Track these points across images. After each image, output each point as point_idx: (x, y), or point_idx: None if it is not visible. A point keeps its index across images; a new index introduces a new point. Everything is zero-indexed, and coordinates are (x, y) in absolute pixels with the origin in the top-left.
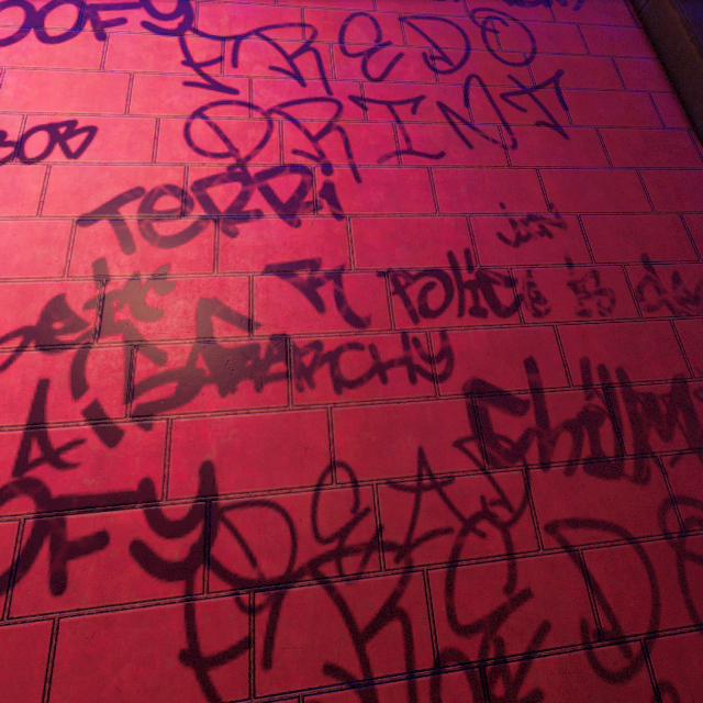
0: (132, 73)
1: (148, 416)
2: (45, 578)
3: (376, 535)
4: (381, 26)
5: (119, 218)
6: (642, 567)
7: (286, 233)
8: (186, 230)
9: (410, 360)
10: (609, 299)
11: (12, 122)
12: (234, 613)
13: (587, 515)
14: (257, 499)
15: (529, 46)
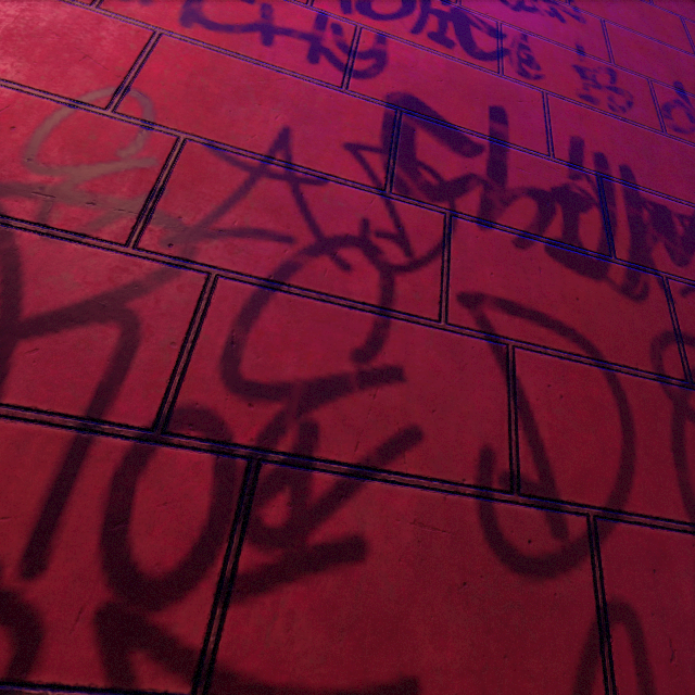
0: None
1: None
2: None
3: (145, 197)
4: None
5: None
6: (612, 405)
7: None
8: None
9: (318, 40)
10: (625, 99)
11: None
12: None
13: (535, 305)
14: None
15: None
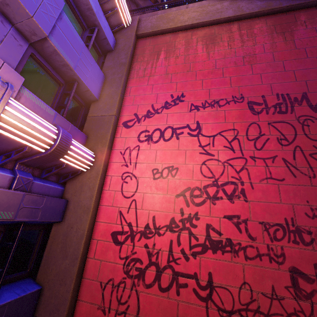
0: (186, 150)
1: (195, 255)
2: (175, 290)
3: (257, 308)
4: (261, 127)
5: (185, 196)
6: None
7: (229, 205)
8: (202, 201)
9: (269, 255)
10: None
11: (159, 166)
12: (218, 316)
13: None
14: (223, 286)
15: None
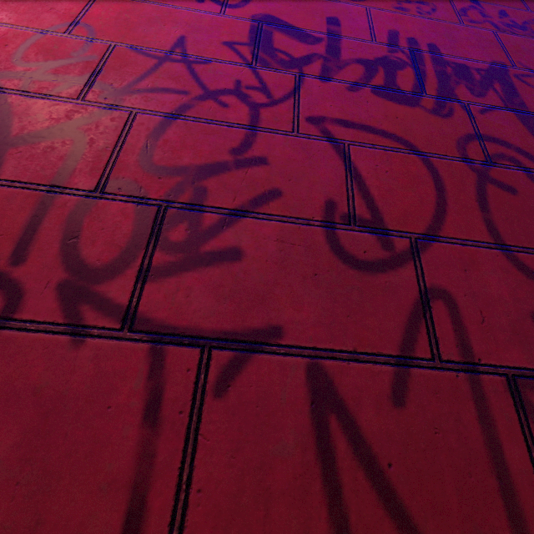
0: None
1: None
2: None
3: (89, 75)
4: None
5: None
6: (427, 176)
7: None
8: None
9: None
10: (430, 8)
11: None
12: None
13: (364, 122)
14: None
15: None
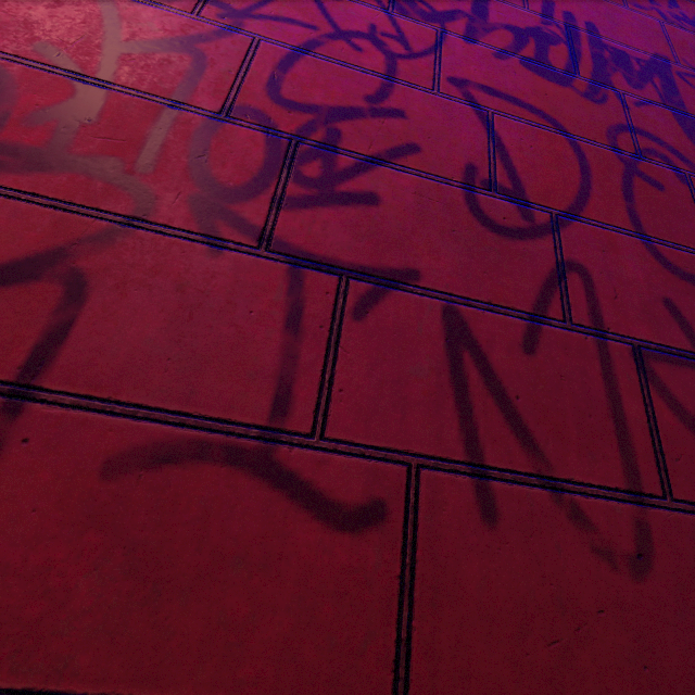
0: None
1: None
2: None
3: None
4: None
5: None
6: (573, 158)
7: None
8: None
9: None
10: None
11: None
12: None
13: (511, 93)
14: None
15: None
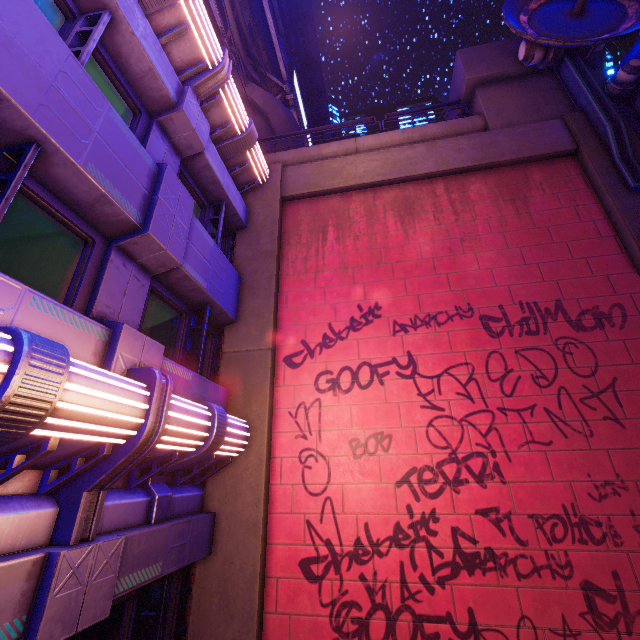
0: (398, 402)
1: (442, 582)
2: None
3: None
4: (506, 359)
5: (410, 483)
6: None
7: (481, 492)
8: (438, 489)
9: (550, 566)
10: None
11: (360, 434)
12: None
13: None
14: (493, 628)
15: (593, 361)
